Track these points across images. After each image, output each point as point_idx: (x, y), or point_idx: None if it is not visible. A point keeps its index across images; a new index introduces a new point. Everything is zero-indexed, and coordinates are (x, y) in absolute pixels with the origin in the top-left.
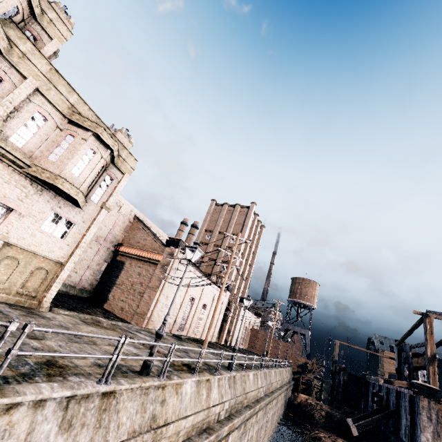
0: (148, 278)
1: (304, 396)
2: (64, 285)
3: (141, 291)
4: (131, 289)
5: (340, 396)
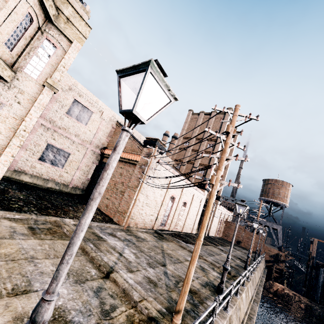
0: (128, 178)
1: (279, 286)
2: (57, 184)
3: (122, 190)
4: (114, 188)
5: (319, 291)
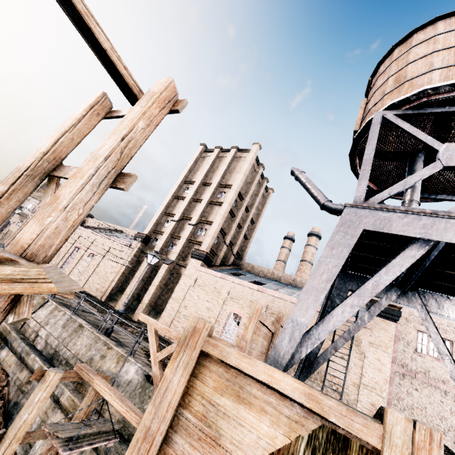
0: None
1: None
2: None
3: None
4: None
5: None
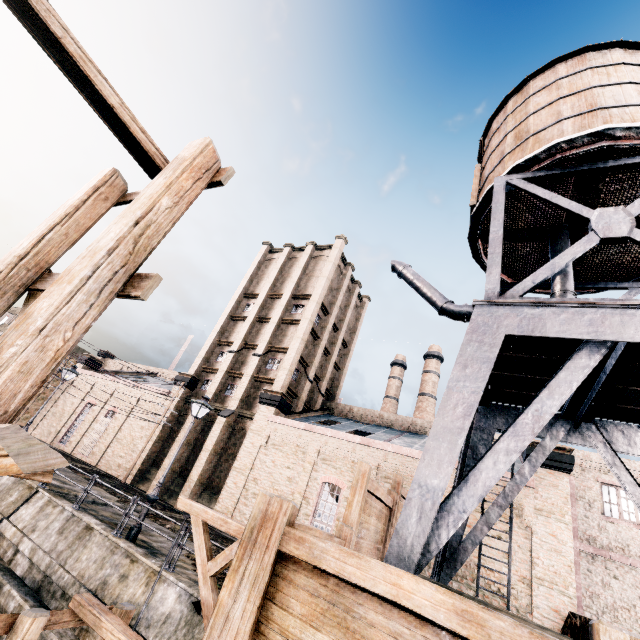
0: None
1: None
2: None
3: None
4: None
5: None
